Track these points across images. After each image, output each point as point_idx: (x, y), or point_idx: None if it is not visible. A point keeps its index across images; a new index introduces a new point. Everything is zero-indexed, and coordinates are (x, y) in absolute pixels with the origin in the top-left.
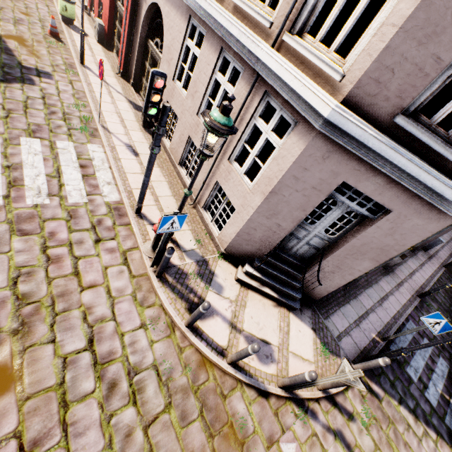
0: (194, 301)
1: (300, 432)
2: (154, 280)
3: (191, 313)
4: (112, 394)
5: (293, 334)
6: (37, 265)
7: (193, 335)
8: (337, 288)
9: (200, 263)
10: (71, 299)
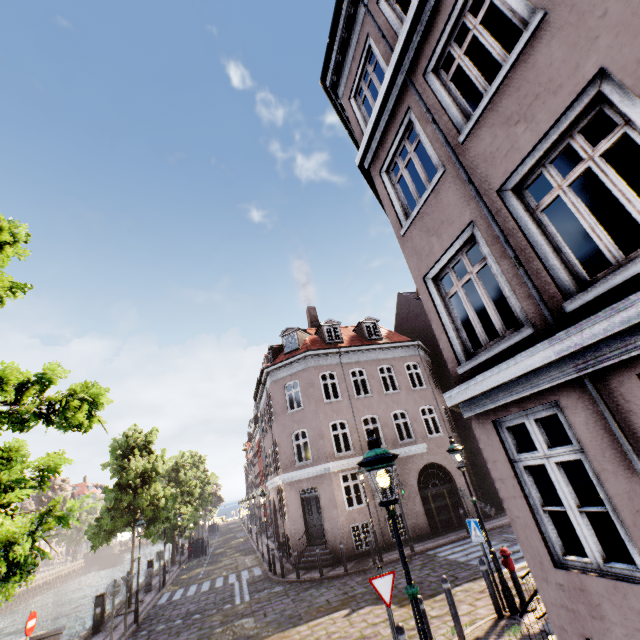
0: (489, 638)
1: None
2: (492, 615)
3: (474, 639)
4: (408, 630)
5: None
6: (474, 590)
7: None
8: None
9: (543, 632)
10: (459, 603)
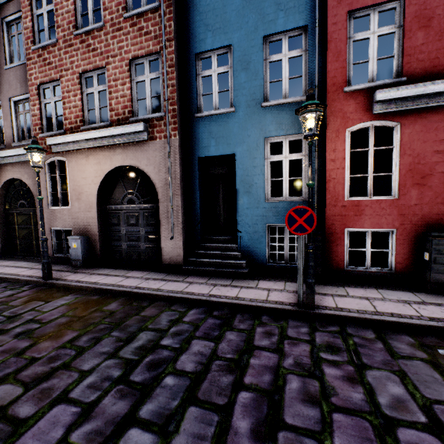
0: None
1: None
2: None
3: None
4: None
5: None
6: None
7: None
8: None
9: None
10: None
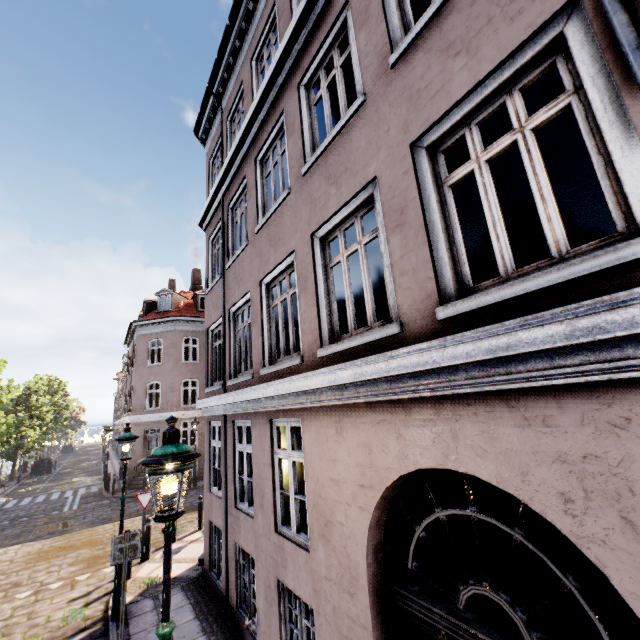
0: None
1: (112, 573)
2: None
3: None
4: (177, 525)
5: (177, 564)
6: None
7: (194, 530)
8: (218, 587)
9: None
10: None
